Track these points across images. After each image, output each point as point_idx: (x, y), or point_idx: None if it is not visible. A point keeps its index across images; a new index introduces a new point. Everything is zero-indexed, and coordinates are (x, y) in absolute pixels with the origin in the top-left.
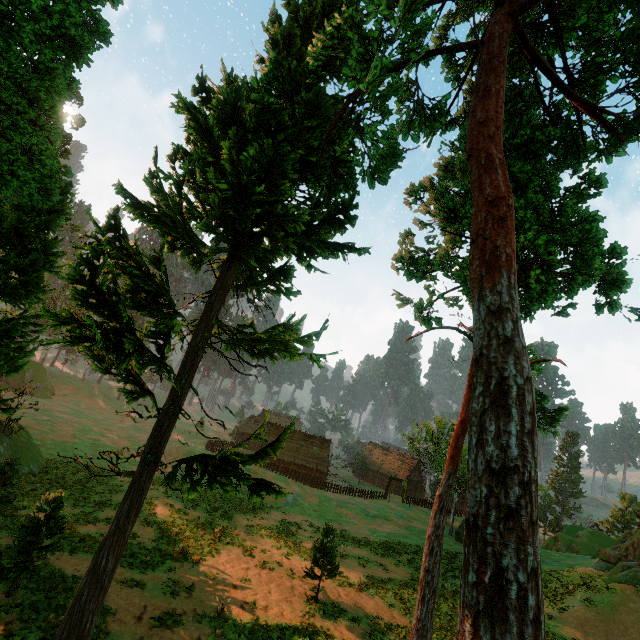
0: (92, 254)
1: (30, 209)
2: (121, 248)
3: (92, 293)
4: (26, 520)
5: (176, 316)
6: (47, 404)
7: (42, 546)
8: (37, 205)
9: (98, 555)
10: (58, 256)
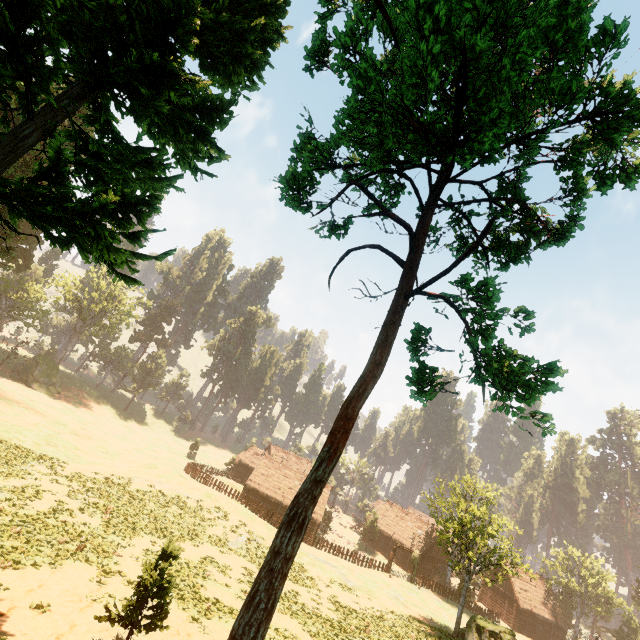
0: None
1: None
2: None
3: None
4: None
5: None
6: (42, 397)
7: None
8: None
9: None
10: None
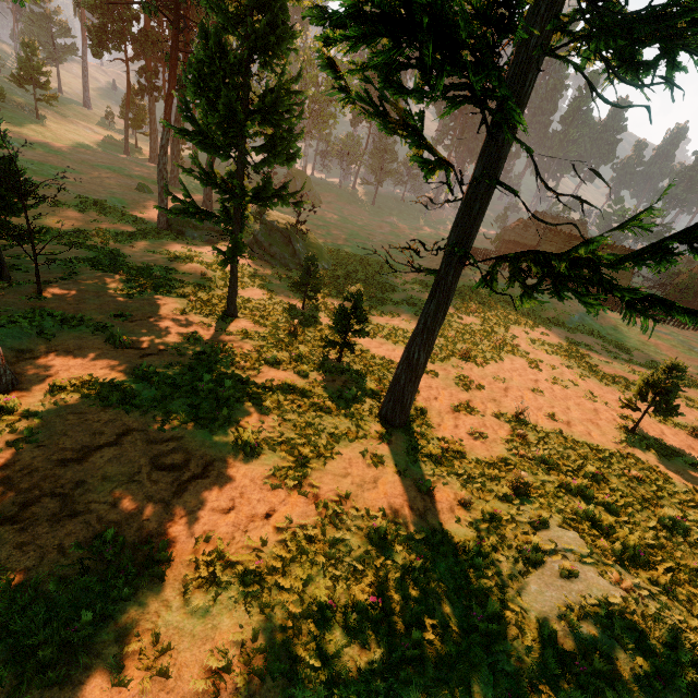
0: None
1: None
2: None
3: None
4: (338, 308)
5: None
6: (318, 211)
7: (354, 330)
8: None
9: (409, 349)
10: None
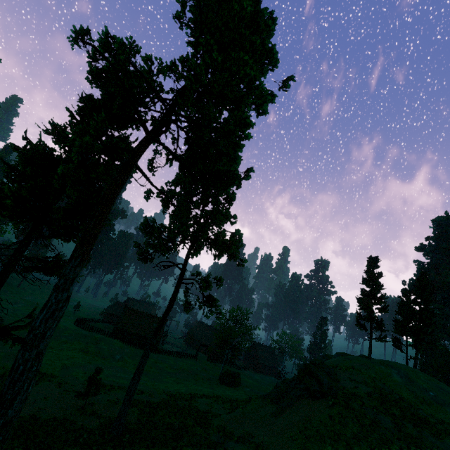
0: None
1: None
2: None
3: None
4: None
5: None
6: None
7: None
8: None
9: None
10: None
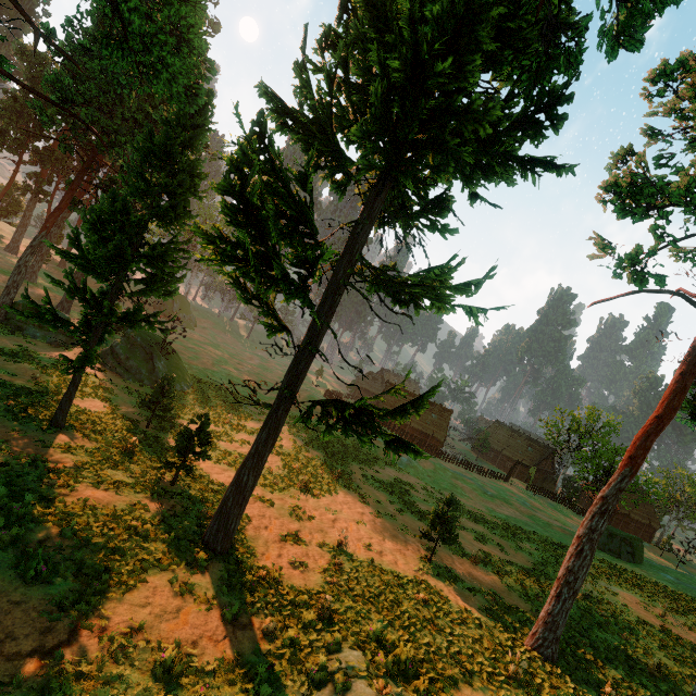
0: (242, 159)
1: (176, 124)
2: (265, 162)
3: (241, 208)
4: (183, 428)
5: (317, 248)
6: (191, 334)
7: (195, 452)
8: (182, 119)
9: (240, 471)
10: (202, 178)
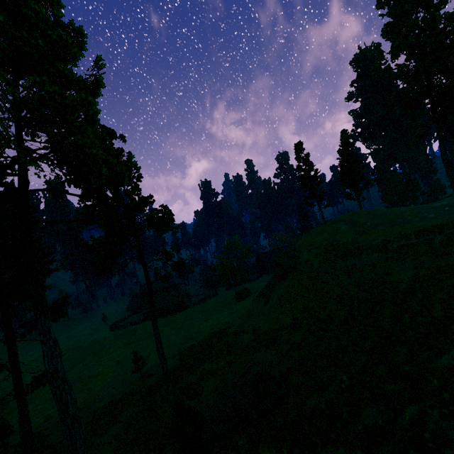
0: None
1: None
2: None
3: None
4: None
5: None
6: None
7: (7, 435)
8: None
9: (20, 426)
10: None
